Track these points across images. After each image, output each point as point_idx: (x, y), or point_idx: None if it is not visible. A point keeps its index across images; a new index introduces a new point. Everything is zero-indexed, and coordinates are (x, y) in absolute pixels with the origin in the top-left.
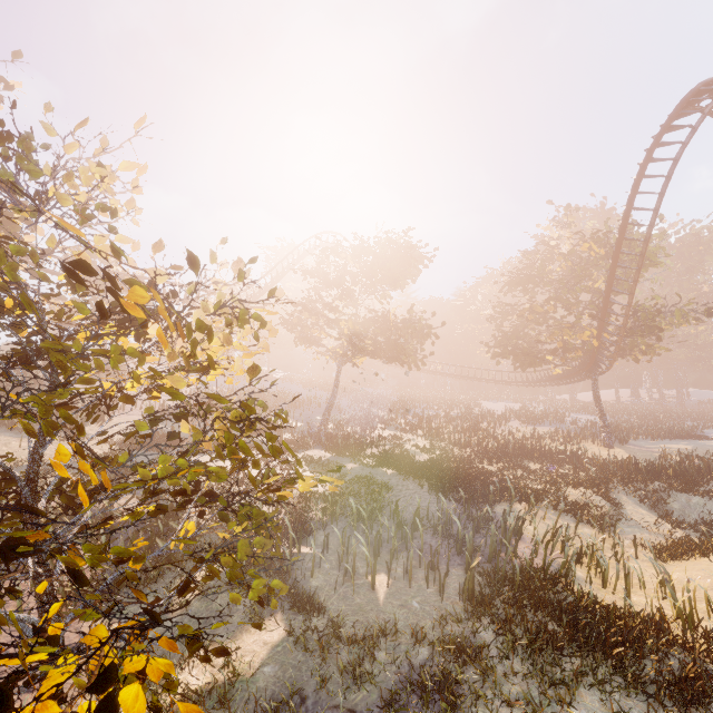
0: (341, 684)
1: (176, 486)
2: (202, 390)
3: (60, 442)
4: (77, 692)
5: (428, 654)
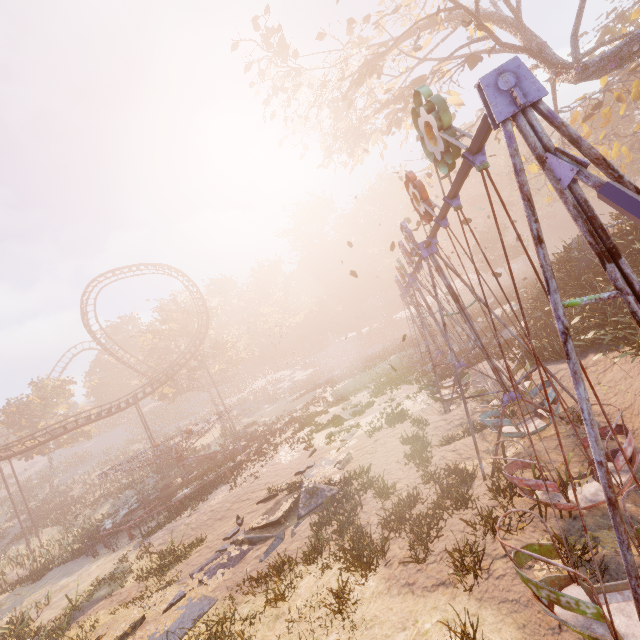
0: None
1: None
2: (21, 480)
3: None
4: None
5: None
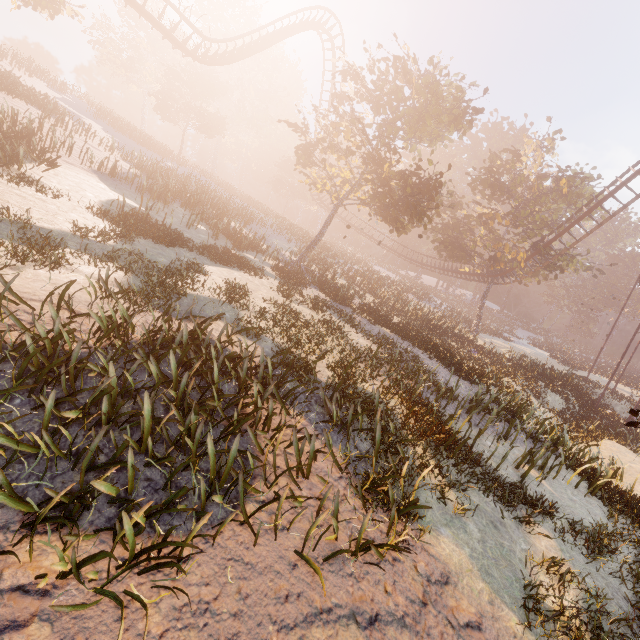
0: (637, 589)
1: (250, 315)
2: (143, 158)
3: (10, 185)
4: (516, 638)
5: (636, 551)
